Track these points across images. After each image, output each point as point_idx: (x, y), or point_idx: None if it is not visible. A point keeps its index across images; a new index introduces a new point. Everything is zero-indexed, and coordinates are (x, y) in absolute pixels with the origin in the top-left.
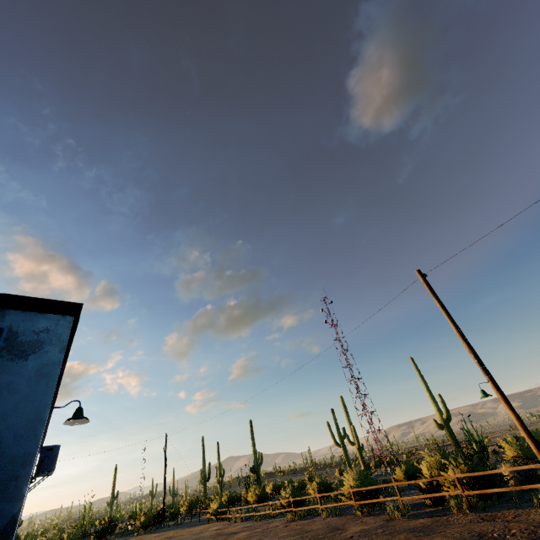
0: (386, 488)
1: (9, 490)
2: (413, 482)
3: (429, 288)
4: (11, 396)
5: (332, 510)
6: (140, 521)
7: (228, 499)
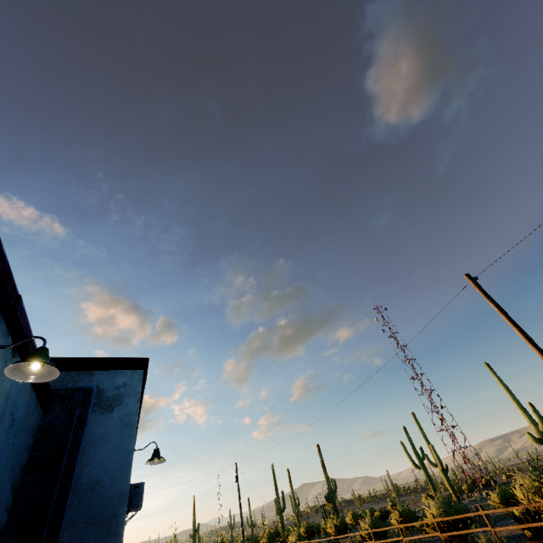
0: (480, 517)
1: (112, 526)
2: (504, 510)
3: (481, 292)
4: (105, 445)
5: (416, 542)
6: None
7: (306, 531)
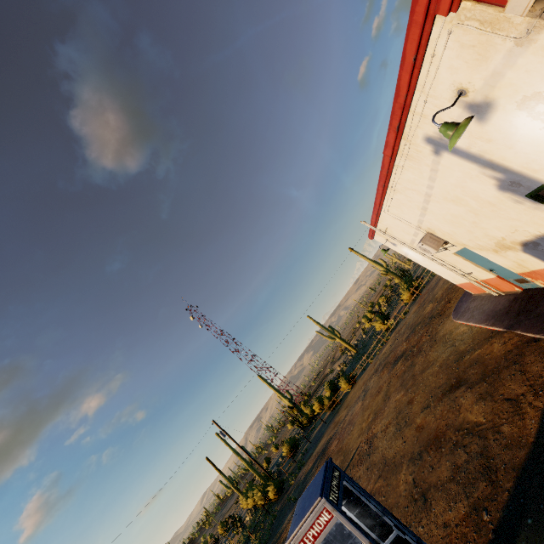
0: None
1: None
2: None
3: None
4: None
5: None
6: (275, 486)
7: None
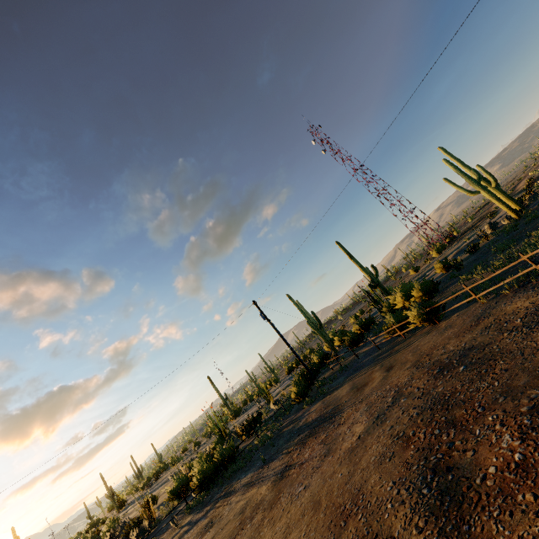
0: None
1: None
2: None
3: None
4: None
5: None
6: (295, 393)
7: (361, 327)
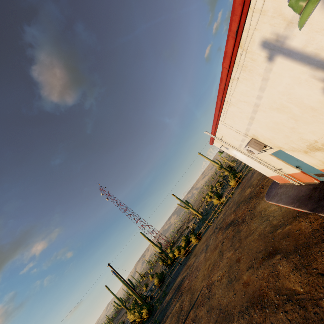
0: None
1: None
2: None
3: None
4: None
5: None
6: (147, 309)
7: None
